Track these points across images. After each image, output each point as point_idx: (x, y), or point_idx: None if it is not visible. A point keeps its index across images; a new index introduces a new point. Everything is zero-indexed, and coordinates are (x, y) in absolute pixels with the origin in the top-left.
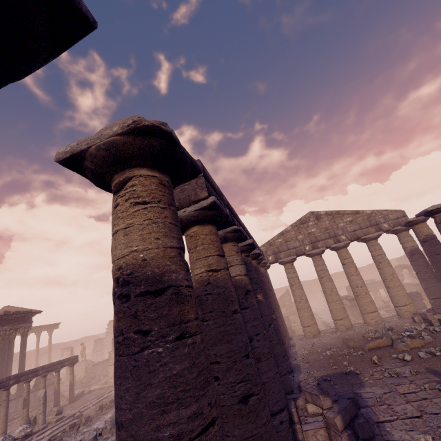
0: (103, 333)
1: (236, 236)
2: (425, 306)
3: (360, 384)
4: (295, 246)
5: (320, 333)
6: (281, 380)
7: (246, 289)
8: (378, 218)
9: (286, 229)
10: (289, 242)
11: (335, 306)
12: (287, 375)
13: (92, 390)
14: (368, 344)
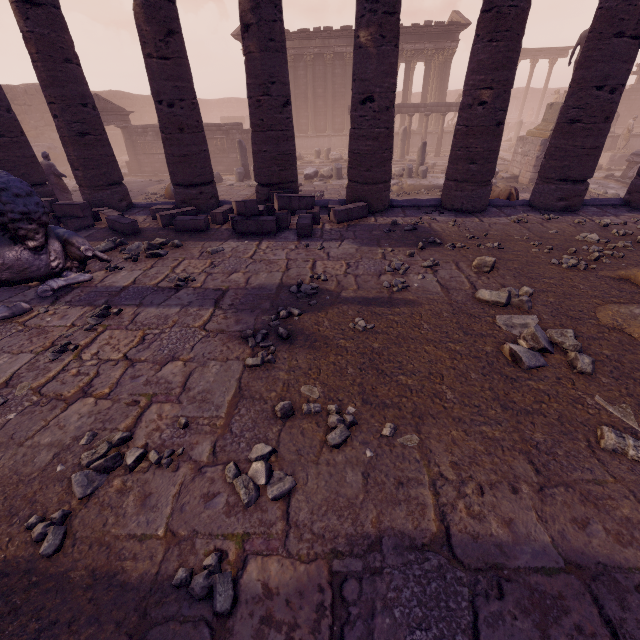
0: None
1: None
2: None
3: (372, 244)
4: None
5: None
6: (350, 186)
7: (242, 21)
8: None
9: None
10: None
11: None
12: (363, 187)
13: None
14: (639, 272)
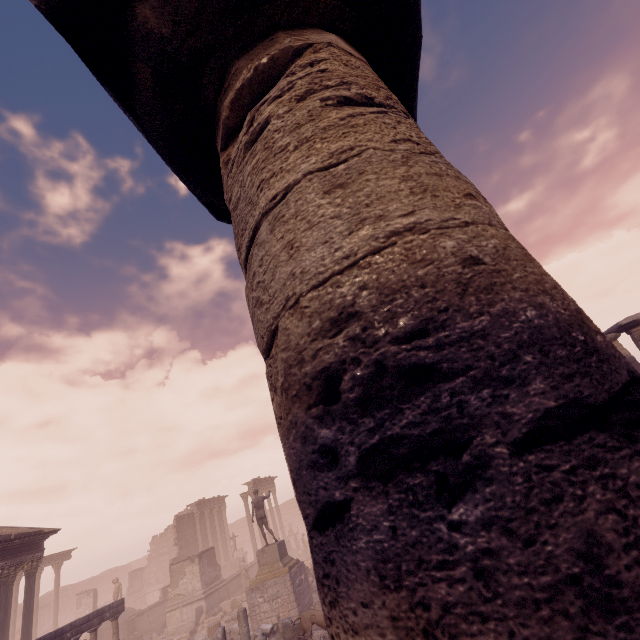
0: (137, 561)
1: None
2: None
3: None
4: None
5: None
6: None
7: None
8: None
9: None
10: None
11: None
12: None
13: None
14: None
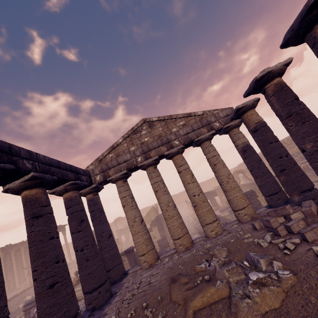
0: None
1: None
2: (260, 203)
3: None
4: (125, 159)
5: (159, 258)
6: None
7: None
8: (209, 117)
9: (117, 141)
10: (120, 156)
11: (172, 224)
12: None
13: None
14: (194, 302)
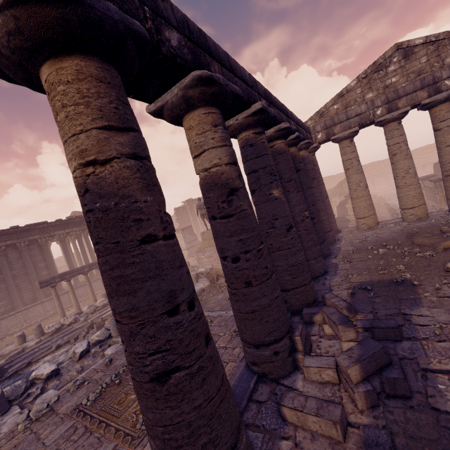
0: None
1: (206, 93)
2: None
3: (413, 301)
4: (358, 112)
5: (379, 224)
6: (299, 291)
7: (229, 186)
8: None
9: (347, 86)
10: (350, 107)
11: (408, 193)
12: (309, 285)
13: None
14: (446, 243)
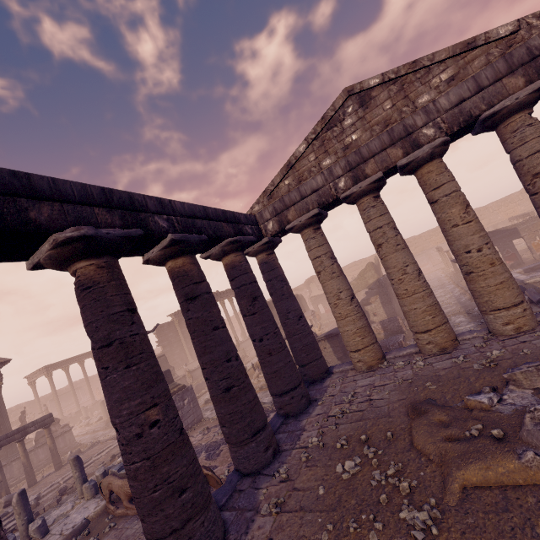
0: None
1: None
2: None
3: None
4: (315, 186)
5: (386, 358)
6: None
7: None
8: (538, 35)
9: (295, 152)
10: (304, 181)
11: (413, 305)
12: None
13: (96, 443)
14: (464, 473)
